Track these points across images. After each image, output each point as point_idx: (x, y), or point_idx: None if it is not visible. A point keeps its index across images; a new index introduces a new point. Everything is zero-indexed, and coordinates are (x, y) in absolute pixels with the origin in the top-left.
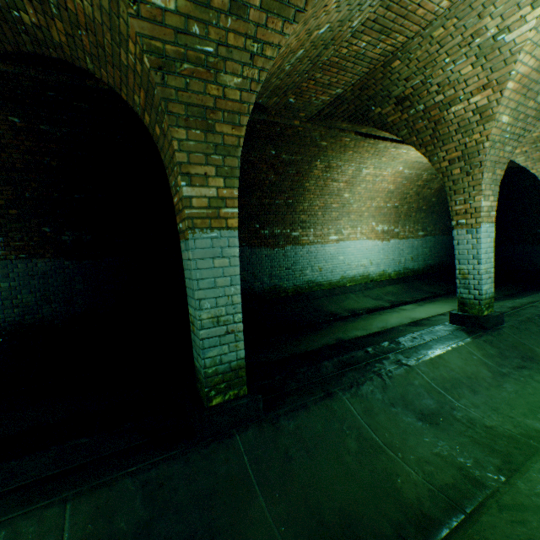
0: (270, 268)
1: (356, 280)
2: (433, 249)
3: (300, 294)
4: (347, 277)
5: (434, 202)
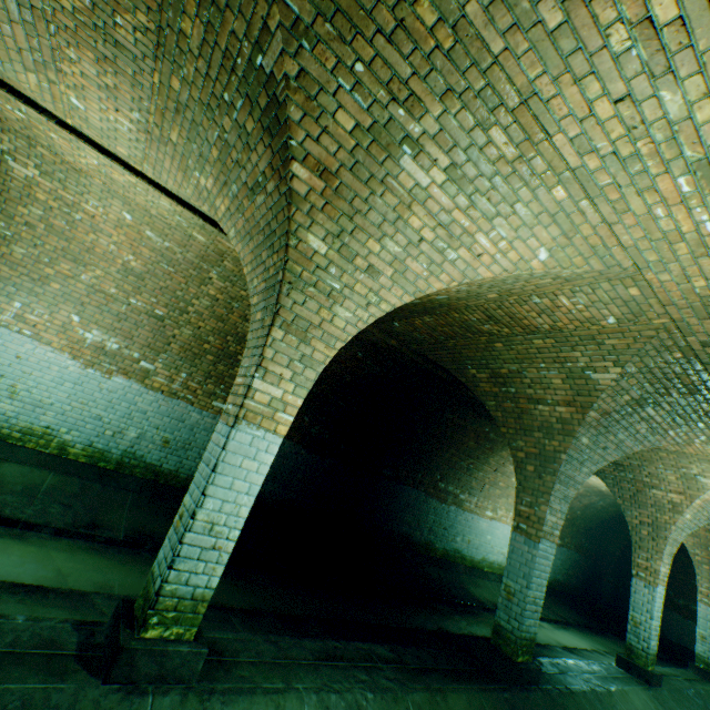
0: (432, 521)
1: (493, 567)
2: (564, 563)
3: (447, 560)
4: (487, 559)
5: (577, 515)
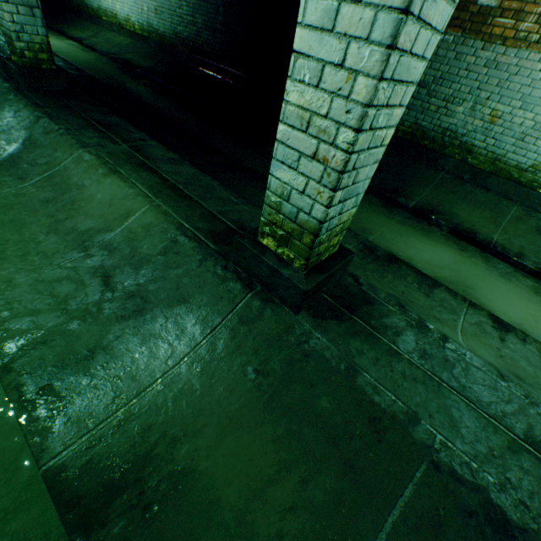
0: None
1: None
2: None
3: (412, 143)
4: None
5: None
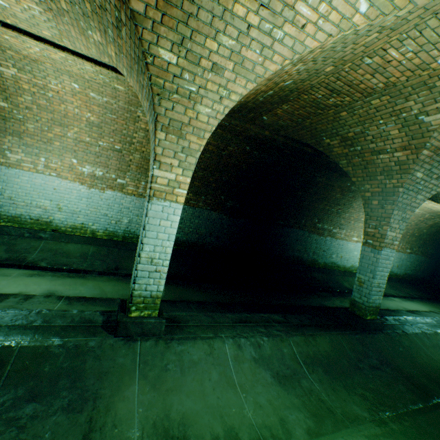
0: (314, 248)
1: None
2: (413, 263)
3: (326, 269)
4: (354, 266)
5: (423, 232)
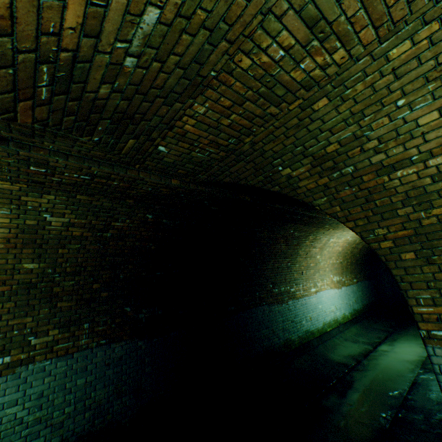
0: (282, 323)
1: (331, 324)
2: (363, 291)
3: (304, 344)
4: (326, 322)
5: (357, 257)
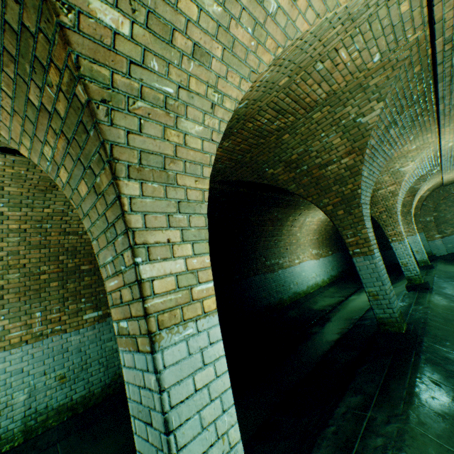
0: (275, 287)
1: (313, 287)
2: (337, 261)
3: (294, 302)
4: (309, 286)
5: (331, 233)
